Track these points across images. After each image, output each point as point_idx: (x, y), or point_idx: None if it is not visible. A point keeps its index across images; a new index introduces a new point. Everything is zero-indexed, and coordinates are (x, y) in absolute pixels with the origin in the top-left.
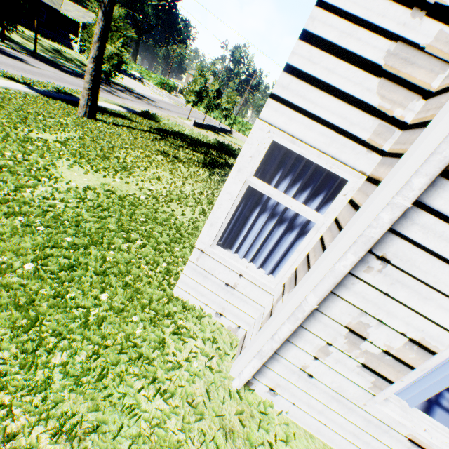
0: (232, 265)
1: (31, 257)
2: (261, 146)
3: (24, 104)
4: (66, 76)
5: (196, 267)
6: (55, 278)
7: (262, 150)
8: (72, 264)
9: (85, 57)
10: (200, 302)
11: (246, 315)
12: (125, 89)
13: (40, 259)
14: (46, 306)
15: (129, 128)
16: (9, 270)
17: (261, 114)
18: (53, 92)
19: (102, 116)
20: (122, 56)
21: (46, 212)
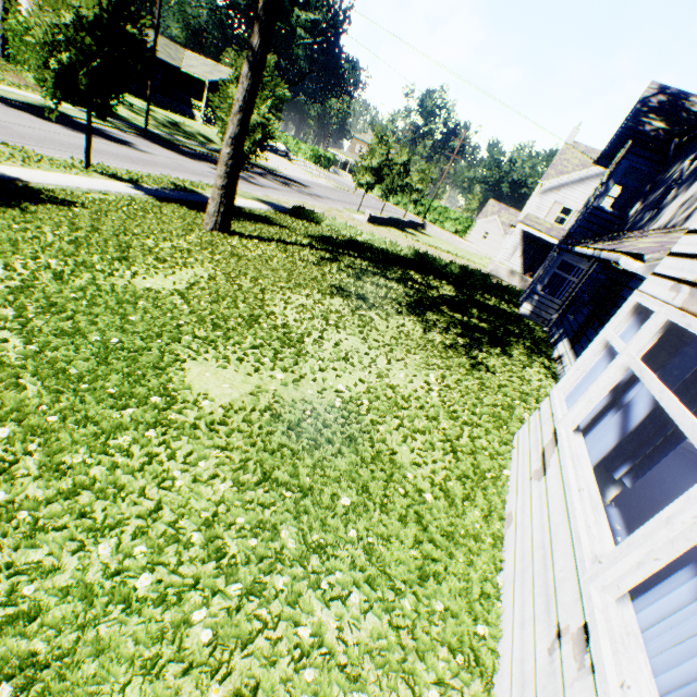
0: None
1: None
2: None
3: (127, 219)
4: (187, 160)
5: None
6: None
7: None
8: None
9: (211, 130)
10: None
11: None
12: (266, 171)
13: None
14: None
15: (280, 242)
16: None
17: None
18: (169, 190)
19: (238, 225)
20: (268, 127)
21: (156, 511)
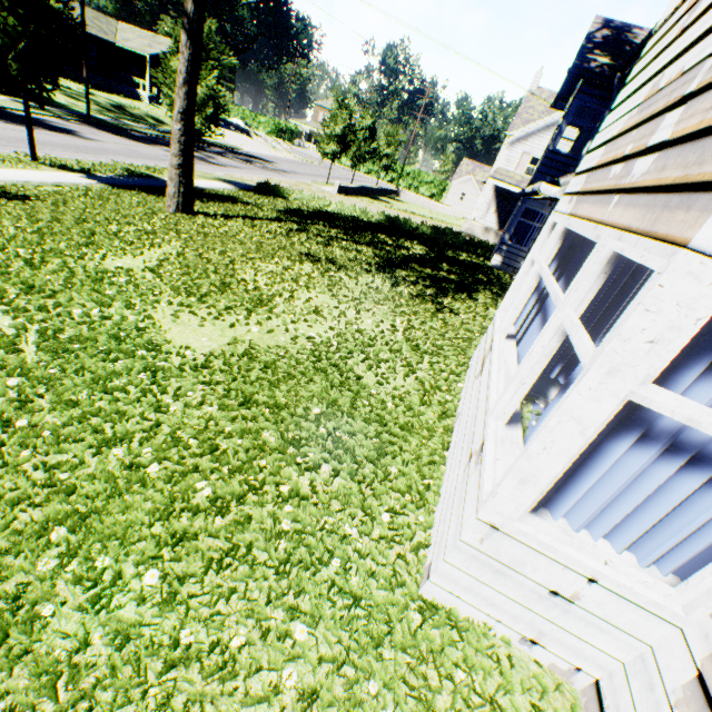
0: (571, 560)
1: (149, 544)
2: (686, 317)
3: (86, 208)
4: (138, 145)
5: (478, 554)
6: (200, 594)
7: (688, 324)
8: (224, 551)
9: (160, 110)
10: (483, 615)
11: (598, 652)
12: (226, 150)
13: (165, 545)
14: (198, 675)
15: (246, 218)
16: (117, 589)
17: (696, 235)
18: (124, 177)
19: (202, 205)
20: (219, 99)
21: (156, 427)
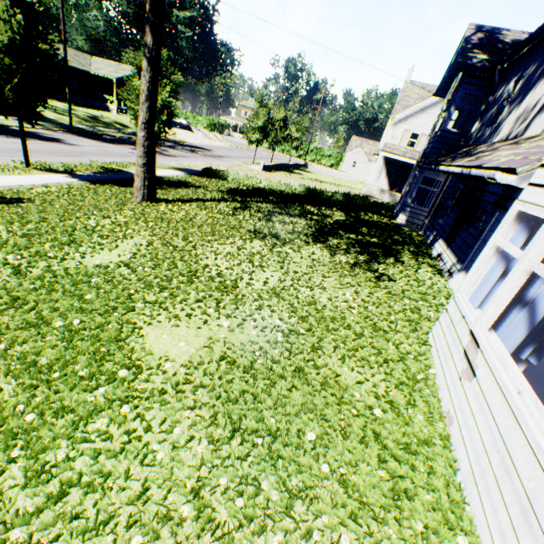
0: None
1: None
2: None
3: (69, 205)
4: (109, 146)
5: None
6: None
7: None
8: None
9: (124, 117)
10: None
11: None
12: (175, 143)
13: None
14: None
15: (198, 201)
16: None
17: None
18: (99, 173)
19: (162, 192)
20: (171, 108)
21: (144, 492)
